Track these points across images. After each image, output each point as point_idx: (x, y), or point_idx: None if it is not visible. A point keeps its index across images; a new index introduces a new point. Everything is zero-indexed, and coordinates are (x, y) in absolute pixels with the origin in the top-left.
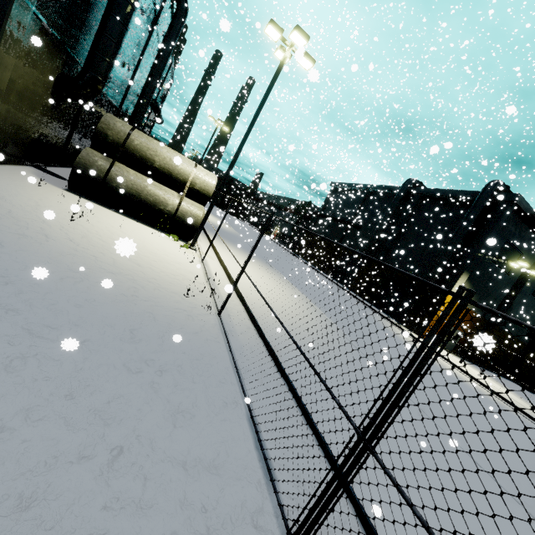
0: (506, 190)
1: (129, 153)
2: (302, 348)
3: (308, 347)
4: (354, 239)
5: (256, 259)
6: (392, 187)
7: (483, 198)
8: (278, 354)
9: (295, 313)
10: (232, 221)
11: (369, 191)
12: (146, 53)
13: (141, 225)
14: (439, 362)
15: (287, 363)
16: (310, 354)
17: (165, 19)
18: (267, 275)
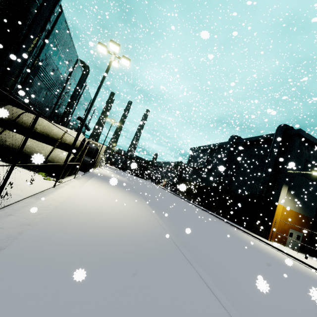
0: (291, 129)
1: (19, 125)
2: (79, 242)
3: (92, 241)
4: (208, 178)
5: (125, 191)
6: (223, 143)
7: (278, 135)
8: (14, 246)
9: (120, 218)
10: (135, 178)
11: (211, 148)
12: (66, 90)
13: (19, 168)
14: (284, 258)
15: (14, 255)
16: (84, 248)
17: (78, 76)
18: (123, 198)
